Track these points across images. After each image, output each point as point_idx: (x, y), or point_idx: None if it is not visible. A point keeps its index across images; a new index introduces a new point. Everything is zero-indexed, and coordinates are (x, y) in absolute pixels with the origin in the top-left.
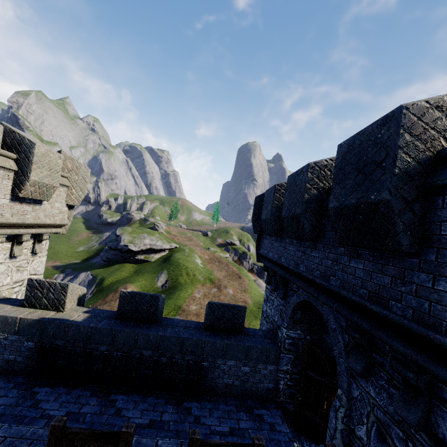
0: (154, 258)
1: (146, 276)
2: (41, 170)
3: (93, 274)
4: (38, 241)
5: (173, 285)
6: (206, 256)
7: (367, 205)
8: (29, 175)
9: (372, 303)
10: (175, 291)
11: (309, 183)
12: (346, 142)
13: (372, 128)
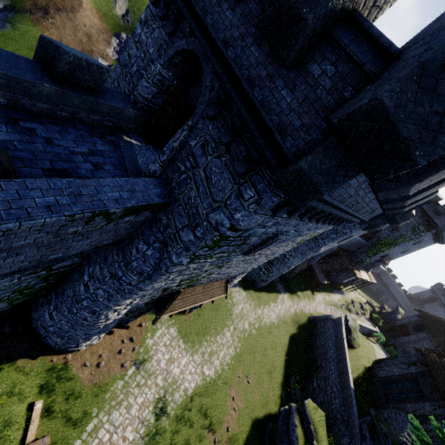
0: None
1: None
2: None
3: None
4: None
5: None
6: None
7: None
8: None
9: None
10: None
11: None
12: None
13: None
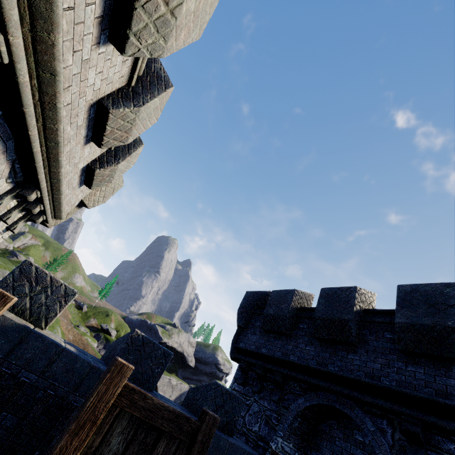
0: None
1: None
2: (126, 163)
3: None
4: (28, 218)
5: None
6: (71, 335)
7: (443, 327)
8: (120, 162)
9: (443, 398)
10: None
11: (357, 300)
12: (409, 286)
13: (436, 286)
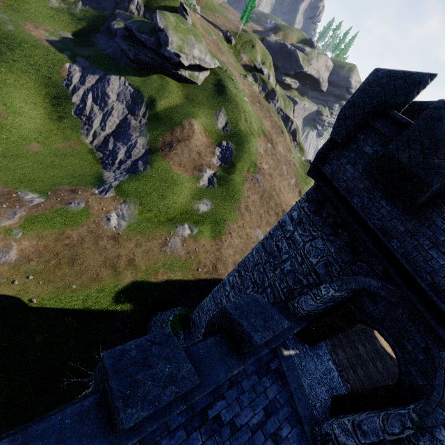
0: (199, 80)
1: (204, 111)
2: None
3: (132, 85)
4: None
5: (235, 131)
6: (247, 90)
7: None
8: None
9: None
10: (243, 143)
11: None
12: None
13: None
